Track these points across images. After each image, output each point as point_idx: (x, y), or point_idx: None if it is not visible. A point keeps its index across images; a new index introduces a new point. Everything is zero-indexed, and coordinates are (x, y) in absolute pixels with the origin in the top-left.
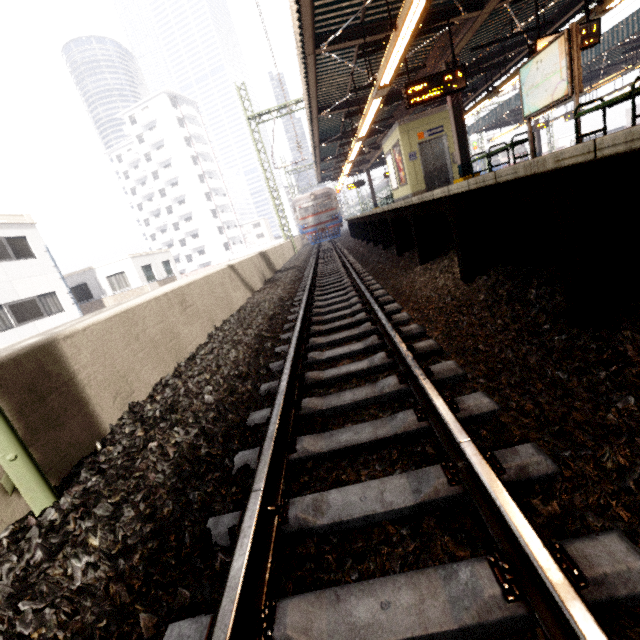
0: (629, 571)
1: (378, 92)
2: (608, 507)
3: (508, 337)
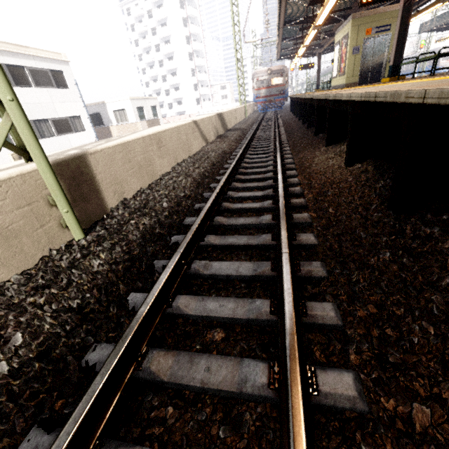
0: (327, 315)
1: None
2: (339, 295)
3: (349, 207)
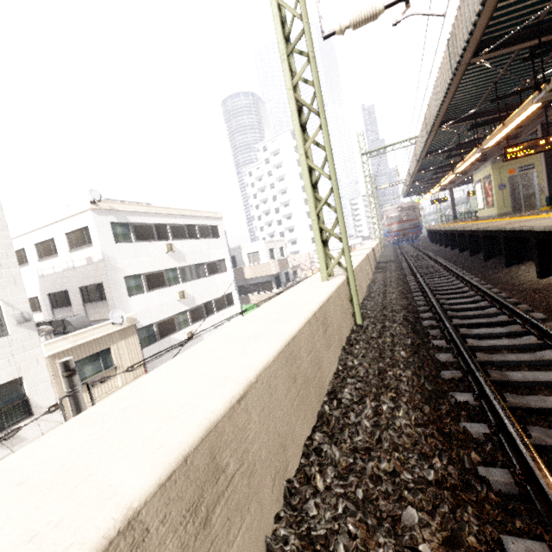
0: None
1: (481, 151)
2: None
3: None
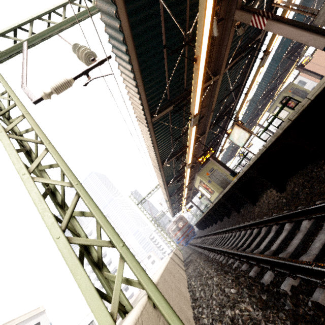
0: None
1: (188, 166)
2: None
3: (324, 186)
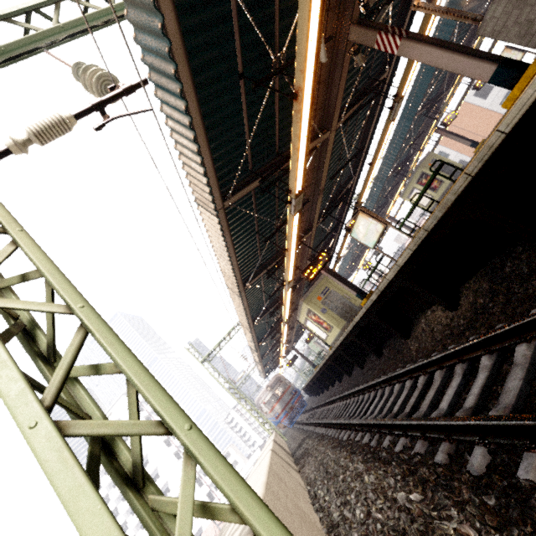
0: None
1: (288, 286)
2: None
3: (533, 285)
